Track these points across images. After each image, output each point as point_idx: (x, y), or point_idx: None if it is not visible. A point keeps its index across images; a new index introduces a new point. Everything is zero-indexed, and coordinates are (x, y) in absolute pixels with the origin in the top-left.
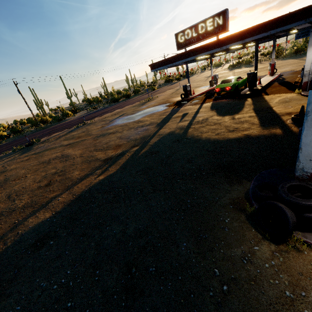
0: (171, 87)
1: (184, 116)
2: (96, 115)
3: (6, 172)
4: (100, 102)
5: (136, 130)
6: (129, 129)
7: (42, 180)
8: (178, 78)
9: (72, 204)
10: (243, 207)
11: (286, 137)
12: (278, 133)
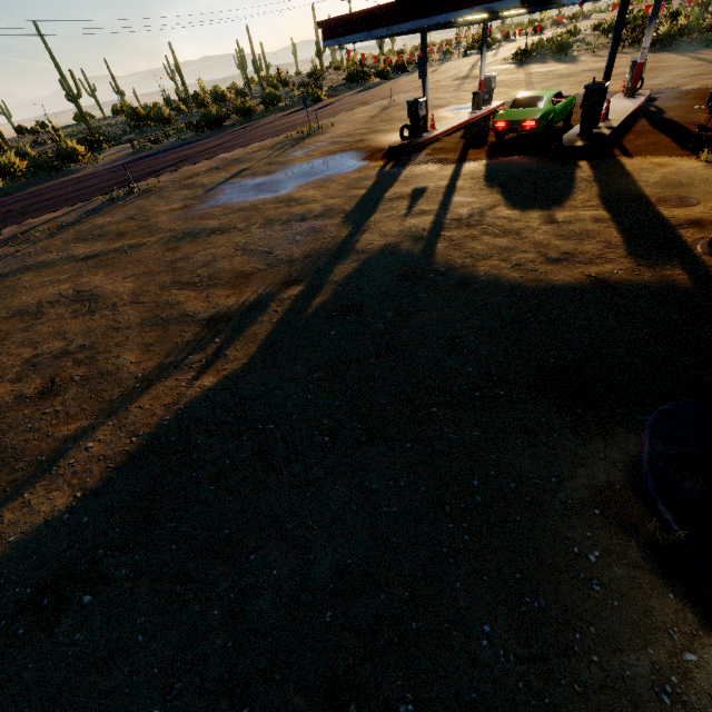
0: (366, 98)
1: (417, 199)
2: (163, 165)
3: None
4: (167, 123)
5: (289, 230)
6: (267, 225)
7: (25, 375)
8: (384, 71)
9: (133, 465)
10: (629, 516)
11: (705, 299)
12: (681, 282)
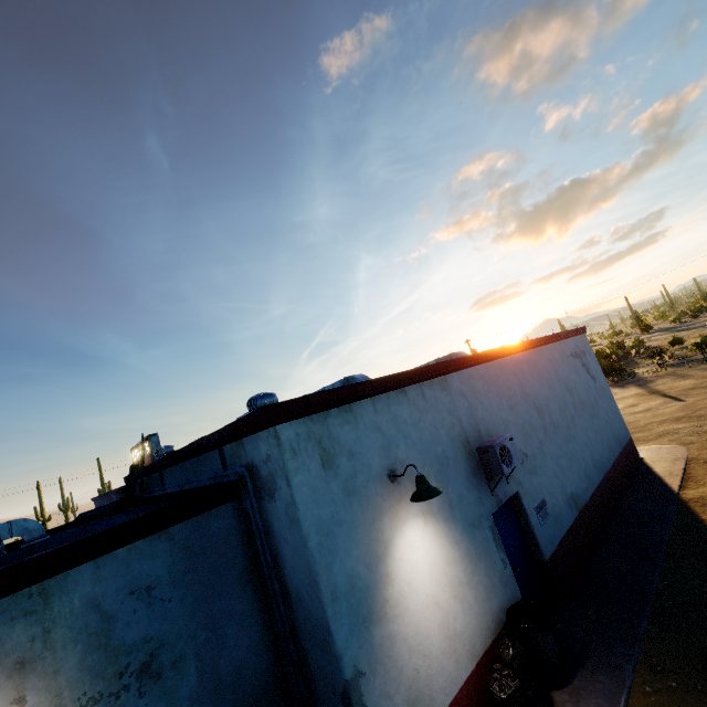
0: None
1: None
2: None
3: None
4: None
5: None
6: None
7: None
8: None
9: None
10: None
11: None
12: None
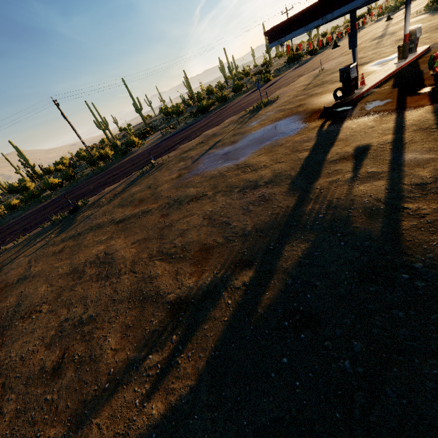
0: (301, 72)
1: (362, 158)
2: (173, 143)
3: (26, 283)
4: (181, 114)
5: (243, 199)
6: (228, 192)
7: (53, 342)
8: (313, 50)
9: None
10: None
11: None
12: None
